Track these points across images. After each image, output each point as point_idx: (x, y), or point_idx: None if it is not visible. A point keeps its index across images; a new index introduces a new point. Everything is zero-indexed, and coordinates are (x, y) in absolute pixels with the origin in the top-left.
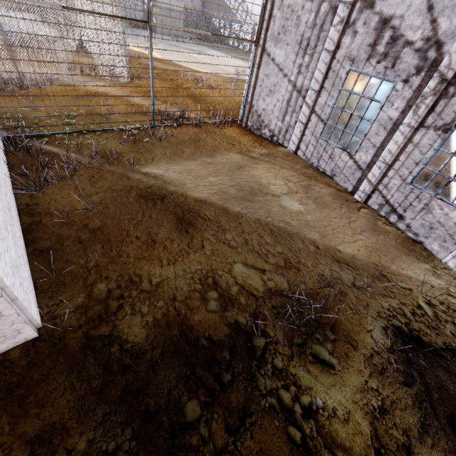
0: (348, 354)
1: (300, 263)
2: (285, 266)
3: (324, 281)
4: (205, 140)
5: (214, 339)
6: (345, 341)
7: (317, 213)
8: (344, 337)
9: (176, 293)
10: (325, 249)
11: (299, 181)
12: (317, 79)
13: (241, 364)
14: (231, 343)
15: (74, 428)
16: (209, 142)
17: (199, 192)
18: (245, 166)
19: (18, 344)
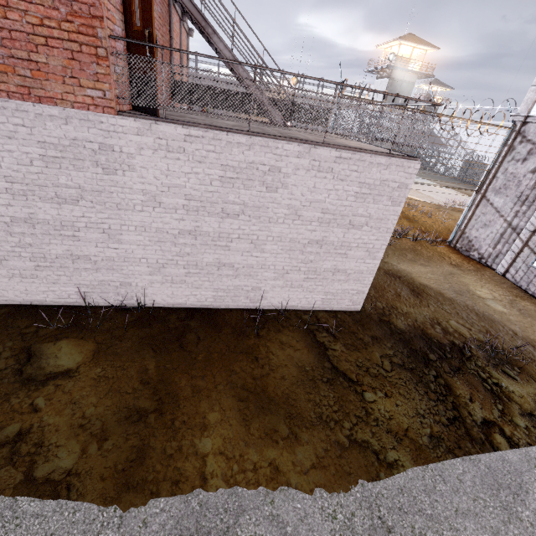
0: (529, 380)
1: (498, 335)
2: (486, 332)
3: (517, 349)
4: (421, 250)
5: (440, 341)
6: (528, 375)
7: (519, 318)
8: (528, 374)
9: (416, 318)
10: (523, 338)
11: (505, 294)
12: (532, 223)
13: (456, 355)
14: (450, 346)
15: (384, 340)
16: (424, 253)
17: (422, 280)
18: (455, 273)
19: (354, 310)
